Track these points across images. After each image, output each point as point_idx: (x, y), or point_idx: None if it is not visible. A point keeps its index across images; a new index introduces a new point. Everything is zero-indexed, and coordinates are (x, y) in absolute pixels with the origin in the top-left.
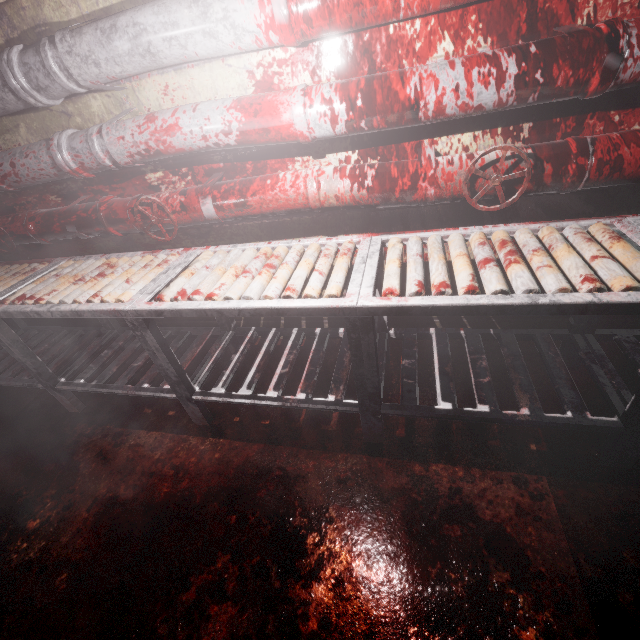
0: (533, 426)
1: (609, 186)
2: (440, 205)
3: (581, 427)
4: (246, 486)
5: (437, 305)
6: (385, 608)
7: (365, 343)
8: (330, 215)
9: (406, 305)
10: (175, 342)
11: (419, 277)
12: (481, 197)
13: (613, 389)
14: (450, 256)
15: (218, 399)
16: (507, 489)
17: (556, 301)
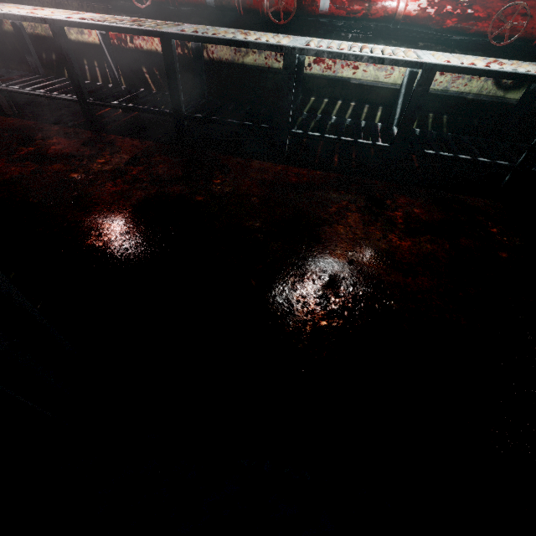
0: (144, 112)
1: (205, 16)
2: (139, 10)
3: (160, 112)
4: (20, 129)
5: (80, 22)
6: (55, 153)
7: (63, 45)
8: (88, 4)
9: (69, 20)
10: (3, 73)
11: (87, 18)
12: (141, 1)
13: (186, 108)
14: (152, 48)
15: (12, 89)
16: (134, 142)
17: (117, 25)
